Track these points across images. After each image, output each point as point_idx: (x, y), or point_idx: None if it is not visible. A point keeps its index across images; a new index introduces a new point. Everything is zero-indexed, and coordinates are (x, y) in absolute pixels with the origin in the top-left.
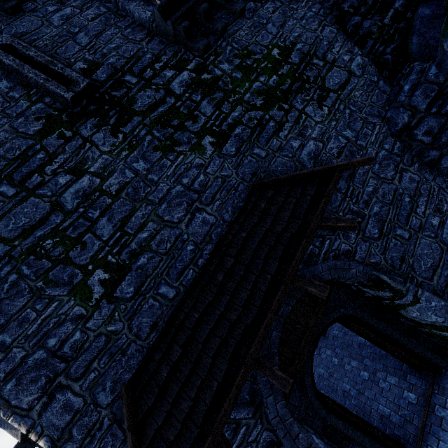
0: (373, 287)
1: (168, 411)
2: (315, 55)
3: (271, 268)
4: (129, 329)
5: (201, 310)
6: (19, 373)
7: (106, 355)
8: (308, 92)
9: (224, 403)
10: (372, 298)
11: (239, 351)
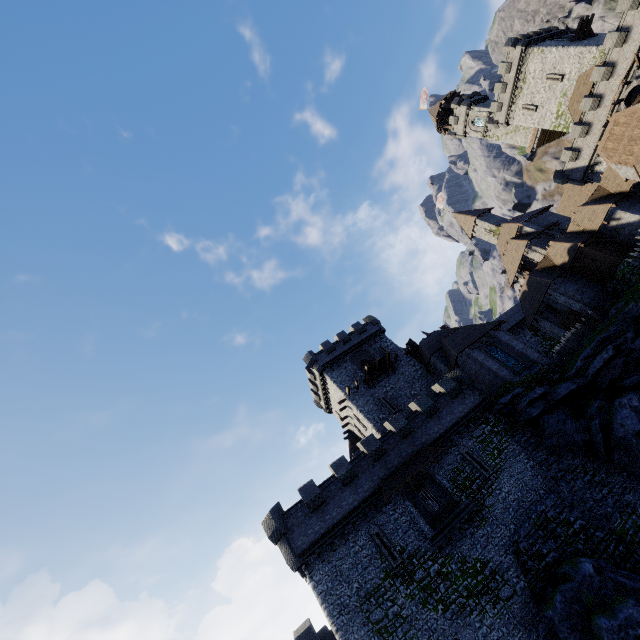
0: None
1: None
2: (498, 573)
3: None
4: None
5: None
6: None
7: None
8: (489, 596)
9: None
10: None
11: None
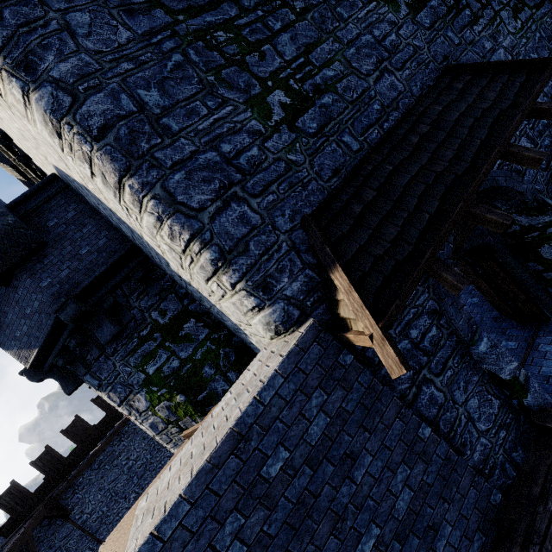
0: (534, 210)
1: (368, 237)
2: None
3: (479, 135)
4: (311, 165)
5: (394, 164)
6: (189, 167)
7: (286, 183)
8: None
9: (440, 229)
10: (516, 234)
11: (449, 194)
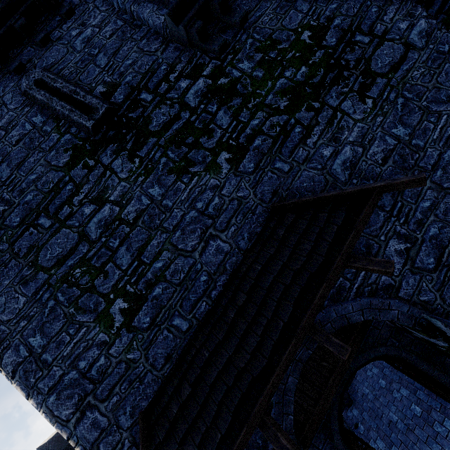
0: (421, 332)
1: None
2: (358, 30)
3: (284, 313)
4: (146, 358)
5: (211, 349)
6: (59, 389)
7: (126, 382)
8: (346, 82)
9: None
10: (422, 339)
11: (244, 404)
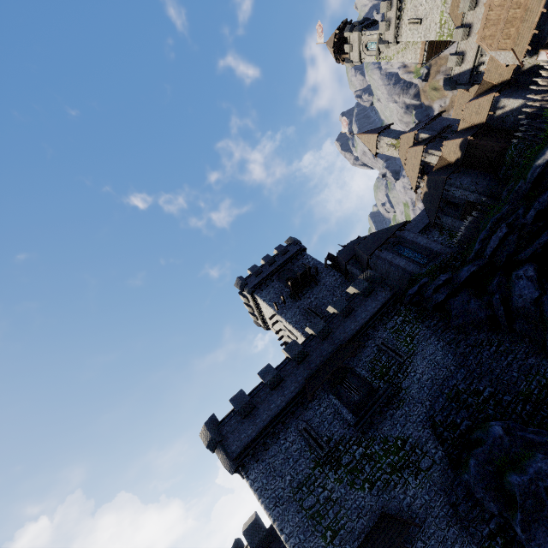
0: None
1: None
2: (417, 447)
3: None
4: None
5: None
6: None
7: None
8: (411, 469)
9: None
10: None
11: None
